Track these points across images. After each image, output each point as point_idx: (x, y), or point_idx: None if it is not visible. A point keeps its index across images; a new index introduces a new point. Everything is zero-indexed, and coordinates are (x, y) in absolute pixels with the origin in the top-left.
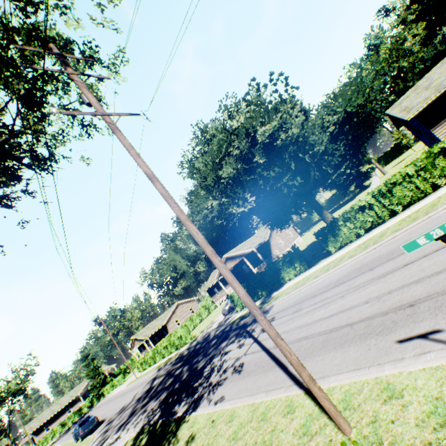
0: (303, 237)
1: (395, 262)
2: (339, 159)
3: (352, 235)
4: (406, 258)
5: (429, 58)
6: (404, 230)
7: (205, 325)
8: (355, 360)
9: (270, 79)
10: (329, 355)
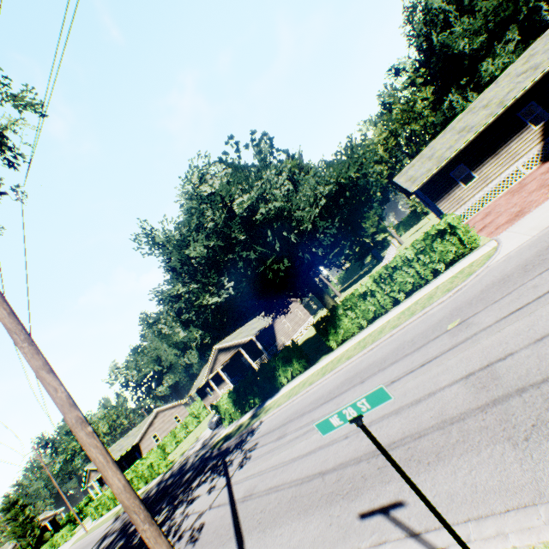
0: (317, 316)
1: (385, 375)
2: (332, 239)
3: (354, 327)
4: (395, 370)
5: (439, 123)
6: (401, 327)
7: (189, 443)
8: (313, 543)
9: (251, 139)
10: (290, 528)
